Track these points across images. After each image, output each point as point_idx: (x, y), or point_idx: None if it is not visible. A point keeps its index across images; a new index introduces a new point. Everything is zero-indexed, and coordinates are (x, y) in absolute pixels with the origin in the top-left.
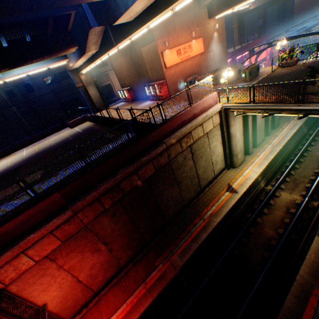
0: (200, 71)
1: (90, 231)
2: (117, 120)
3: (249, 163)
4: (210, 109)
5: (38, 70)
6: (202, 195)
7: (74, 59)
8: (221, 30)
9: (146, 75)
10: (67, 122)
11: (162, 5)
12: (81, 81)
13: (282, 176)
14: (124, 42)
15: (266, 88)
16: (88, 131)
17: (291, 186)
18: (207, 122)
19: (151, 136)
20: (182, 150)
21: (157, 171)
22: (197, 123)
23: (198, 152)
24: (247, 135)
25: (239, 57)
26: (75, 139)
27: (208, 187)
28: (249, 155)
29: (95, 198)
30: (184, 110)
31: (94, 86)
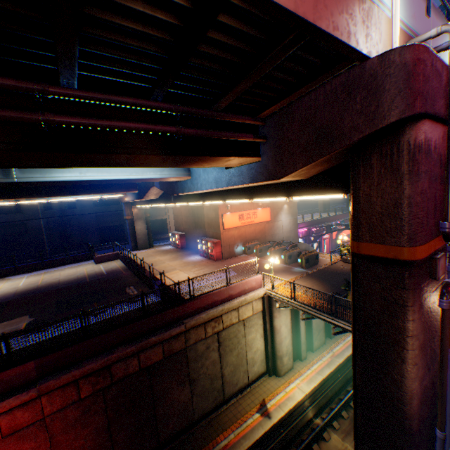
0: (263, 237)
1: (46, 428)
2: (149, 275)
3: (299, 373)
4: (251, 292)
5: (89, 197)
6: (224, 408)
7: (131, 196)
8: (292, 203)
9: (203, 228)
10: (94, 255)
11: (214, 196)
12: (132, 213)
13: (338, 406)
14: (182, 203)
15: (304, 289)
16: (113, 274)
17: (347, 426)
18: (245, 307)
19: (171, 312)
20: (206, 336)
21: (166, 357)
22: (231, 306)
23: (227, 342)
24: (299, 332)
25: (317, 228)
26: (93, 281)
27: (235, 397)
28: (302, 361)
29: (74, 379)
30: (219, 288)
31: (144, 221)
